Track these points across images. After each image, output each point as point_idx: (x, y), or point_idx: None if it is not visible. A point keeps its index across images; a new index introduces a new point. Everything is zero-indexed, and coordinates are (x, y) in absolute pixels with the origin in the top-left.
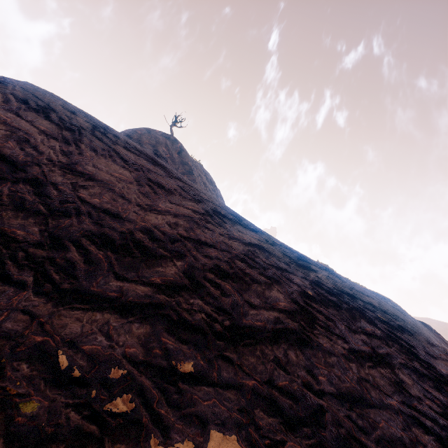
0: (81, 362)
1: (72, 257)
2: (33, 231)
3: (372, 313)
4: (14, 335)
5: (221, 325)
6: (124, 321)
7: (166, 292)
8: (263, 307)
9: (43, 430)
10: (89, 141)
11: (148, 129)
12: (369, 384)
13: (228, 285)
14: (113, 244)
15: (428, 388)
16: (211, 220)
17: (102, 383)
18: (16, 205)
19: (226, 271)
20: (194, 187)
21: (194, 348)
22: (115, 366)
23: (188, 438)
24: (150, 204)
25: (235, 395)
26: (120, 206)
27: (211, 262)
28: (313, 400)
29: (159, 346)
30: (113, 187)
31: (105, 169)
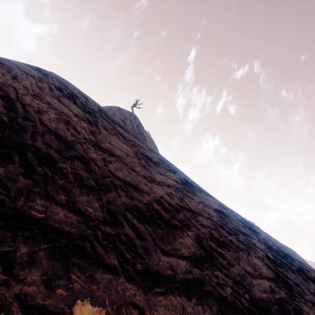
0: None
1: (129, 233)
2: (97, 207)
3: (310, 273)
4: None
5: (245, 299)
6: (191, 304)
7: (197, 265)
8: (257, 276)
9: None
10: (101, 121)
11: (118, 107)
12: None
13: (227, 253)
14: (145, 216)
15: None
16: (188, 189)
17: None
18: (78, 182)
19: (219, 240)
20: (165, 159)
21: None
22: None
23: None
24: (151, 176)
25: None
26: (135, 179)
27: (207, 230)
28: None
29: None
30: (125, 161)
31: (116, 146)
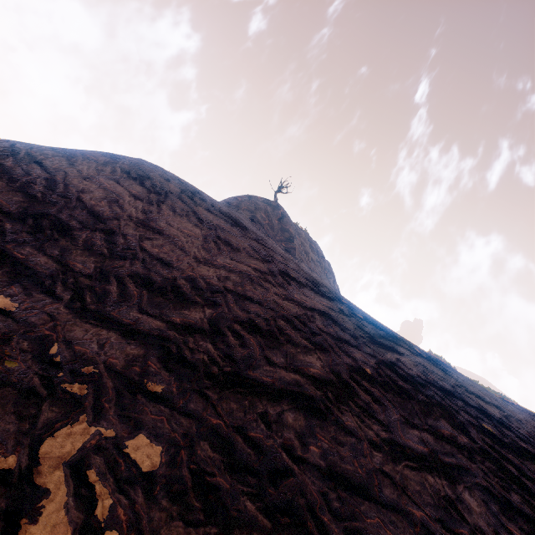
0: (67, 355)
1: (110, 289)
2: (90, 266)
3: (472, 419)
4: (32, 325)
5: (220, 369)
6: (123, 341)
7: (180, 331)
8: (284, 367)
9: (10, 378)
10: (172, 202)
11: (250, 195)
12: (389, 481)
13: (253, 339)
14: (152, 285)
15: (512, 529)
16: (271, 280)
17: (72, 371)
18: (86, 247)
19: (259, 327)
20: (272, 249)
21: (176, 377)
22: (91, 365)
23: (114, 429)
24: (208, 258)
25: (189, 423)
26: (175, 257)
27: (247, 315)
28: (283, 461)
29: (142, 366)
30: (177, 241)
31: (176, 226)
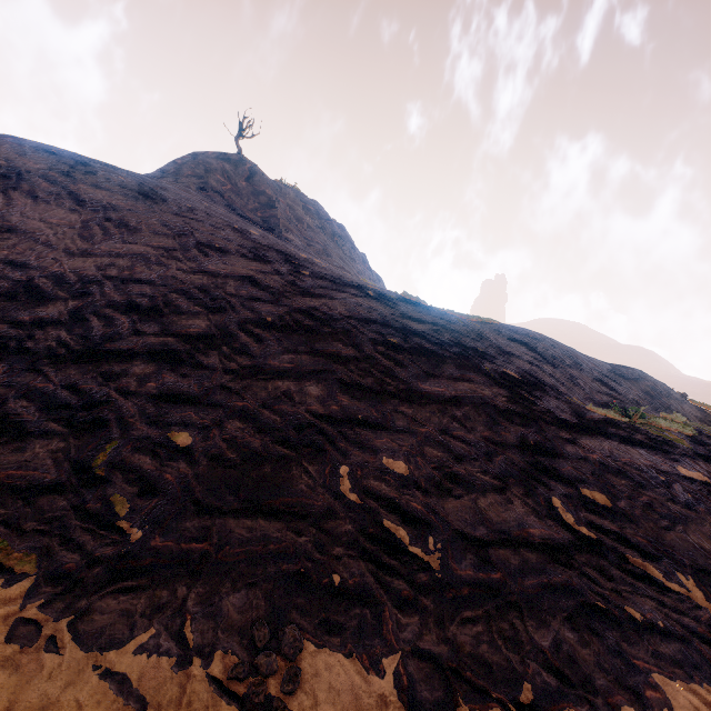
0: None
1: None
2: None
3: (378, 337)
4: None
5: (69, 349)
6: None
7: (27, 328)
8: (155, 334)
9: None
10: (30, 186)
11: (196, 153)
12: (227, 391)
13: (126, 317)
14: None
15: (342, 398)
16: (179, 256)
17: None
18: None
19: (138, 305)
20: (199, 220)
21: (7, 364)
22: None
23: None
24: (87, 248)
25: (9, 391)
26: (35, 255)
27: (126, 298)
28: (109, 397)
29: None
30: (39, 236)
31: (39, 217)
